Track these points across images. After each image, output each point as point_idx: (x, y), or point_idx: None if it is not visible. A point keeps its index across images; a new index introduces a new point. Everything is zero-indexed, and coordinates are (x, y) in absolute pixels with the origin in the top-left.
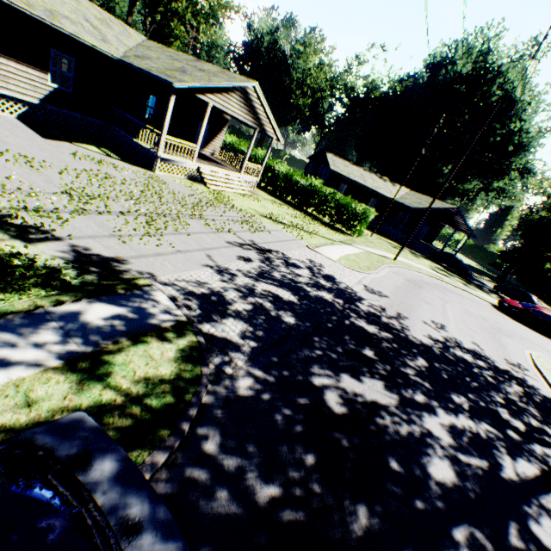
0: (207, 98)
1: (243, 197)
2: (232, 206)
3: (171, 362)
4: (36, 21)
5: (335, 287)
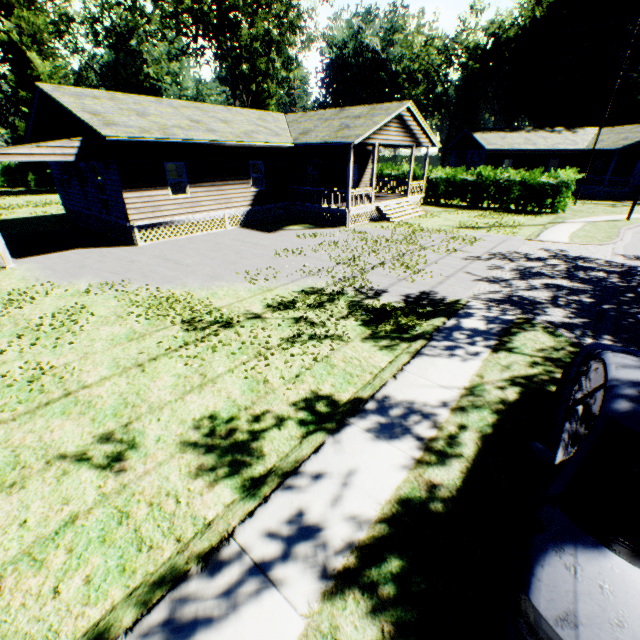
0: (373, 140)
1: (422, 219)
2: (427, 229)
3: (547, 340)
4: (239, 146)
5: (595, 265)
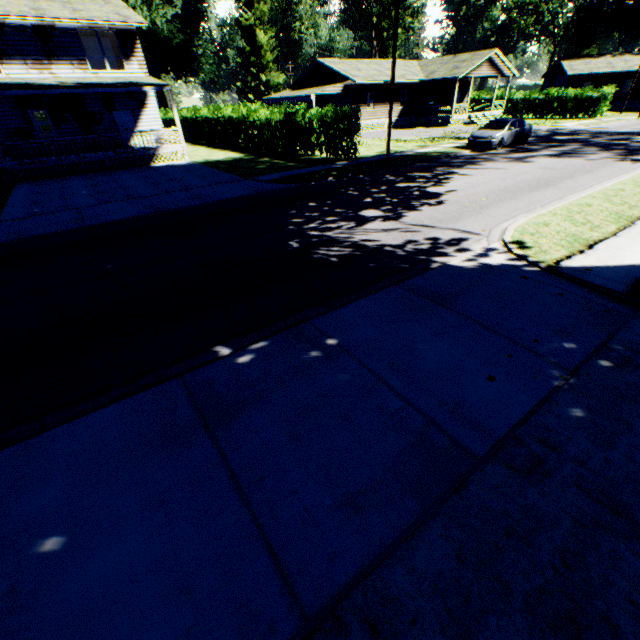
0: (471, 75)
1: None
2: None
3: None
4: (397, 83)
5: (567, 130)
